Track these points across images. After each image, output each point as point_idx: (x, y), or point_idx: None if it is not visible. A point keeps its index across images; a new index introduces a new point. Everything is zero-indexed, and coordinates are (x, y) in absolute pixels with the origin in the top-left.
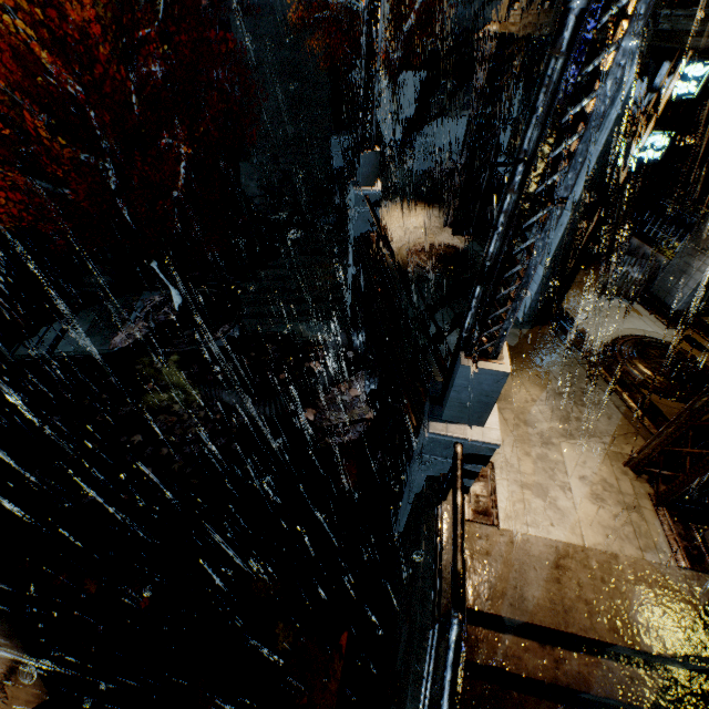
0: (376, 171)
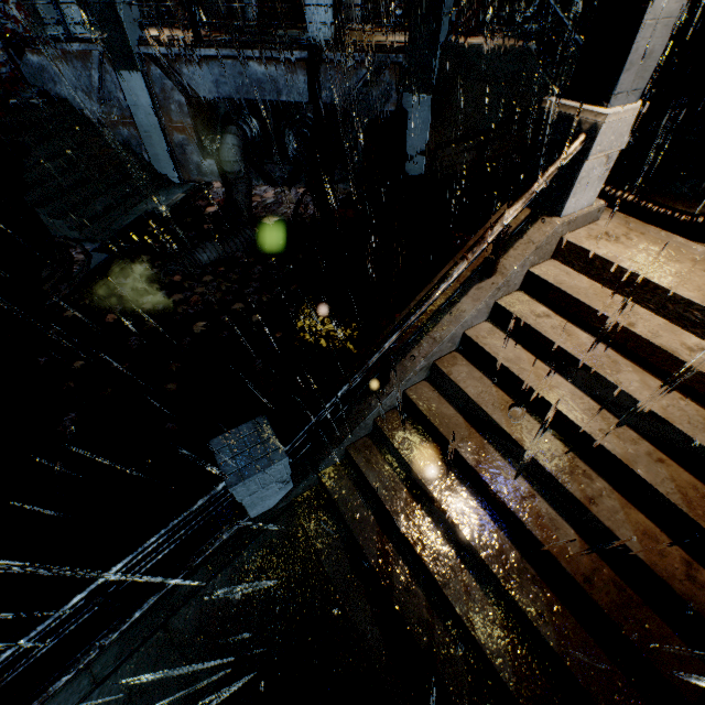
0: None
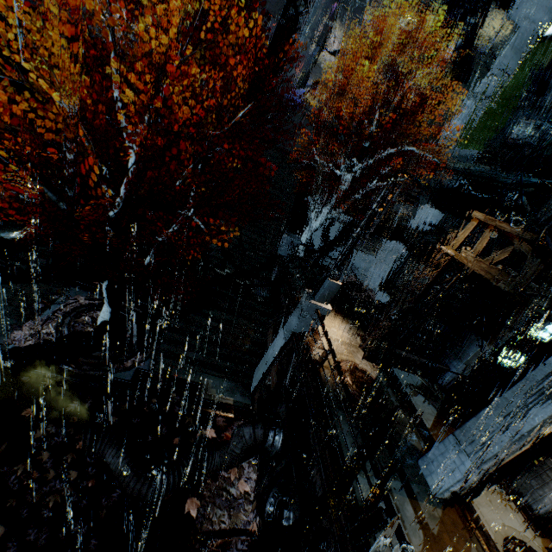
0: (332, 295)
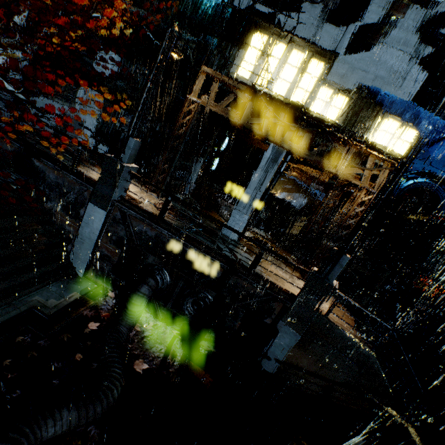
0: (136, 153)
